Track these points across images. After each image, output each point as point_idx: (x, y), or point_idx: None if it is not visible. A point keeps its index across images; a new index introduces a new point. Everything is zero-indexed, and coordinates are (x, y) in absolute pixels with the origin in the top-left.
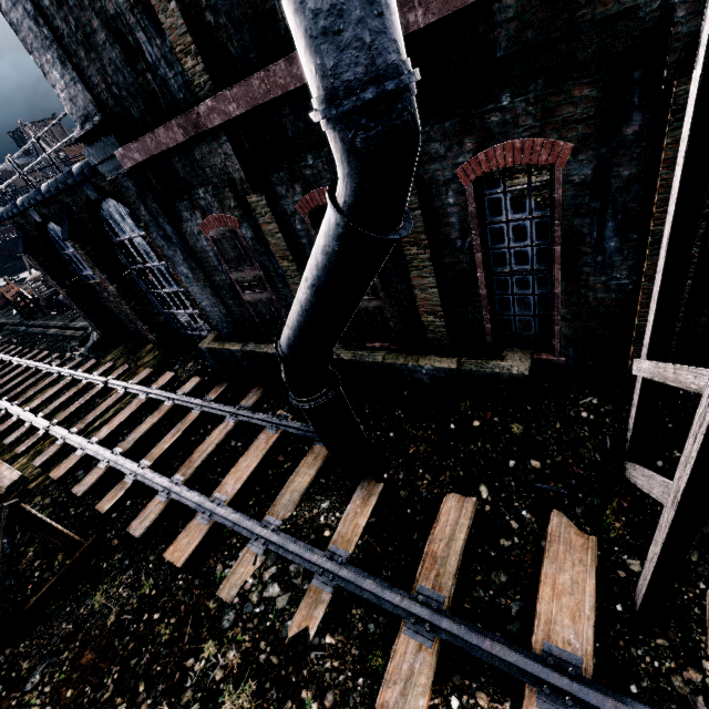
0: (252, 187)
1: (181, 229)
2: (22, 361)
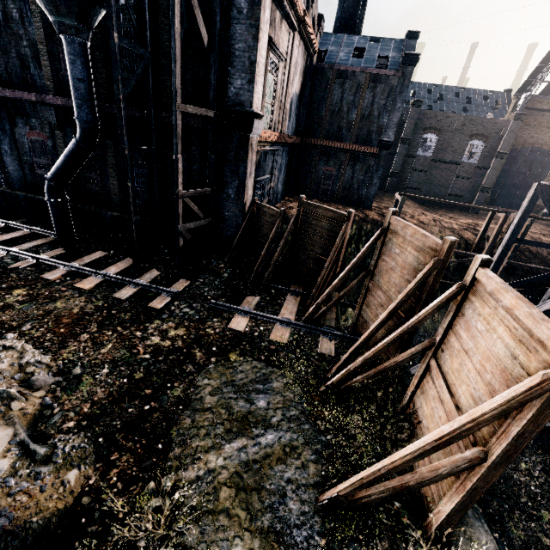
0: (58, 128)
1: (14, 130)
2: None
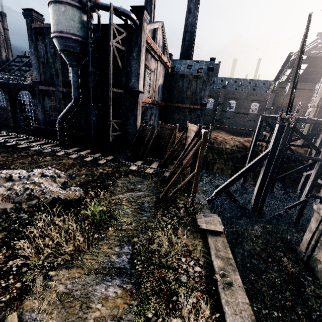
0: (62, 100)
1: (44, 101)
2: None
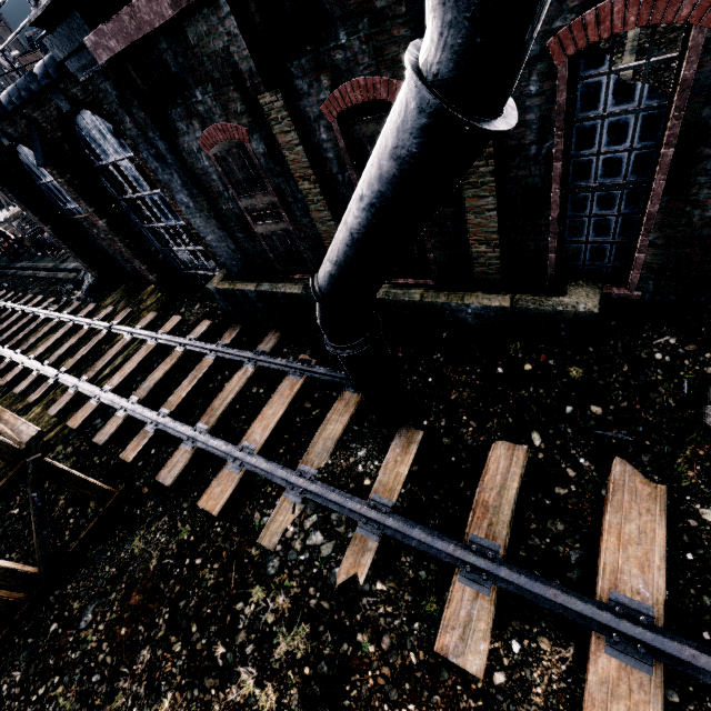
0: (264, 82)
1: (176, 146)
2: (17, 307)
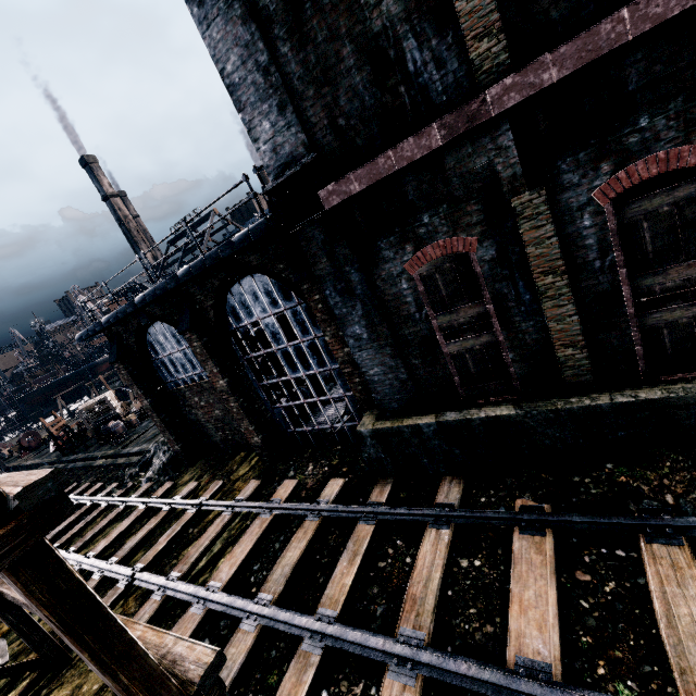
0: (528, 182)
1: (370, 276)
2: (71, 497)
